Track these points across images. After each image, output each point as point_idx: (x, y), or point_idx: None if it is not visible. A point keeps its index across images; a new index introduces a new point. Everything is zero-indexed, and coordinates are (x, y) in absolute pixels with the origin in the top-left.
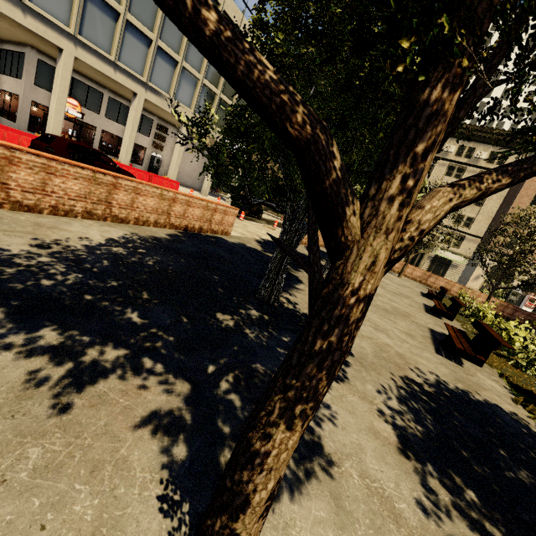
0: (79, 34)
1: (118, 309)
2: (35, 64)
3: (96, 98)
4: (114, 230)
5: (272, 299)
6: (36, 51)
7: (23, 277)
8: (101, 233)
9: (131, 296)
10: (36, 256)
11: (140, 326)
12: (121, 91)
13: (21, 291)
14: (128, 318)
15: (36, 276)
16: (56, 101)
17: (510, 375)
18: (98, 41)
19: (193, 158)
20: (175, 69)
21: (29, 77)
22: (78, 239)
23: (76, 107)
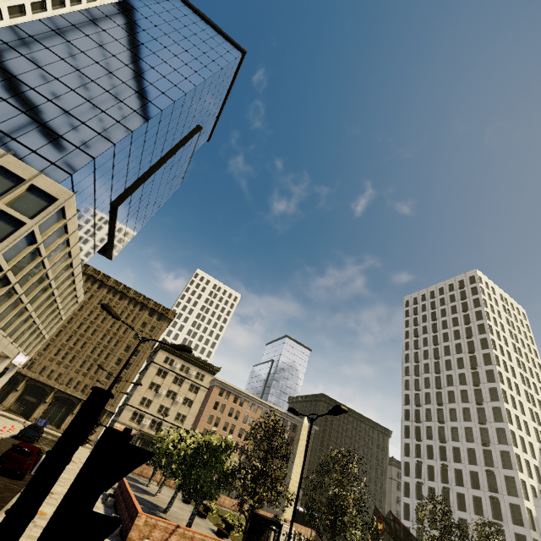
0: None
1: None
2: None
3: None
4: None
5: None
6: None
7: None
8: None
9: None
10: None
11: None
12: None
13: None
14: None
15: None
16: None
17: (234, 538)
18: None
19: None
20: (22, 315)
21: None
22: None
23: None
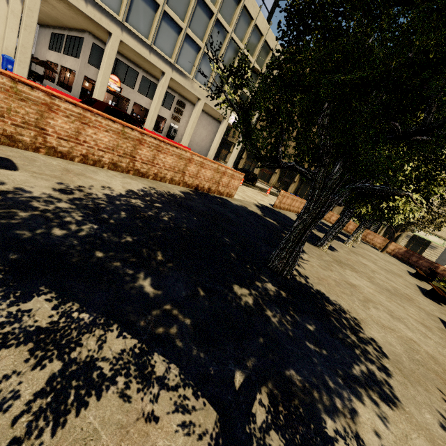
0: (126, 22)
1: (129, 273)
2: (90, 47)
3: (133, 76)
4: (134, 183)
5: (285, 271)
6: (92, 36)
7: (34, 223)
8: (123, 184)
9: (144, 255)
10: (55, 201)
11: (152, 299)
12: (153, 71)
13: (26, 241)
14: (139, 287)
15: (49, 224)
16: (102, 76)
17: None
18: (140, 28)
19: (202, 130)
20: (198, 54)
21: (85, 57)
22: (100, 188)
23: (117, 83)
